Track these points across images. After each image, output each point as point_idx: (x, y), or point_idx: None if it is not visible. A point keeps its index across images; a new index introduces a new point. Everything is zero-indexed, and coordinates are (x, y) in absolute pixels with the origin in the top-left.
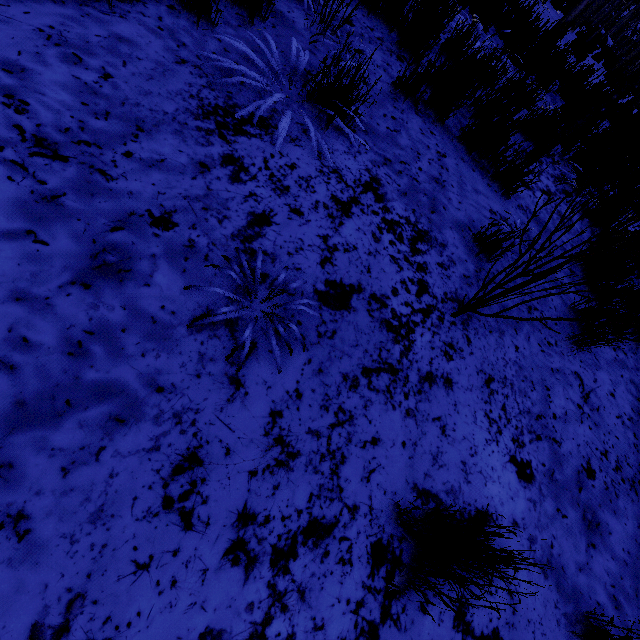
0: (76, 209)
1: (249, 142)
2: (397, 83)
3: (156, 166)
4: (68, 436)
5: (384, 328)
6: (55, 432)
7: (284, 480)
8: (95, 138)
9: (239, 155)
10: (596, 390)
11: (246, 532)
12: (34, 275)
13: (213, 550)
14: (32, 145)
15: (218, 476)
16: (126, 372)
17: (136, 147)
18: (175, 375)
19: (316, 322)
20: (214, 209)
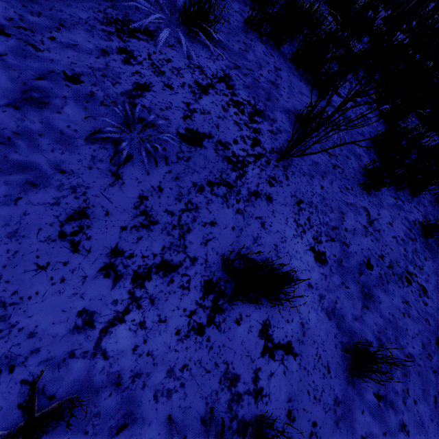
0: (13, 64)
1: (138, 43)
2: (247, 21)
3: (71, 47)
4: None
5: (226, 161)
6: None
7: (145, 235)
8: (30, 26)
9: (131, 49)
10: (379, 220)
11: (116, 260)
12: None
13: (92, 266)
14: None
15: (99, 226)
16: (40, 159)
17: (58, 35)
18: (74, 165)
19: (177, 150)
20: (110, 77)
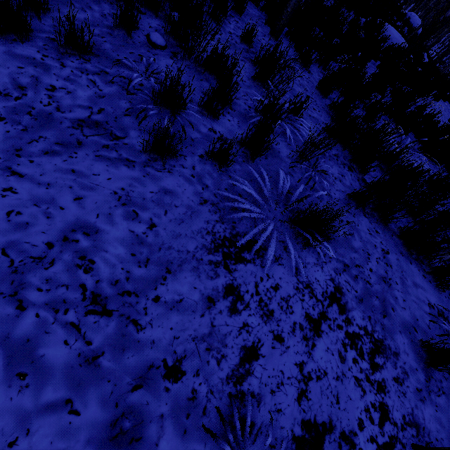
0: (109, 369)
1: (245, 268)
2: (351, 195)
3: (175, 307)
4: None
5: None
6: None
7: None
8: (135, 286)
9: (237, 283)
10: None
11: None
12: None
13: None
14: (89, 302)
15: None
16: None
17: (163, 290)
18: None
19: None
20: (215, 348)
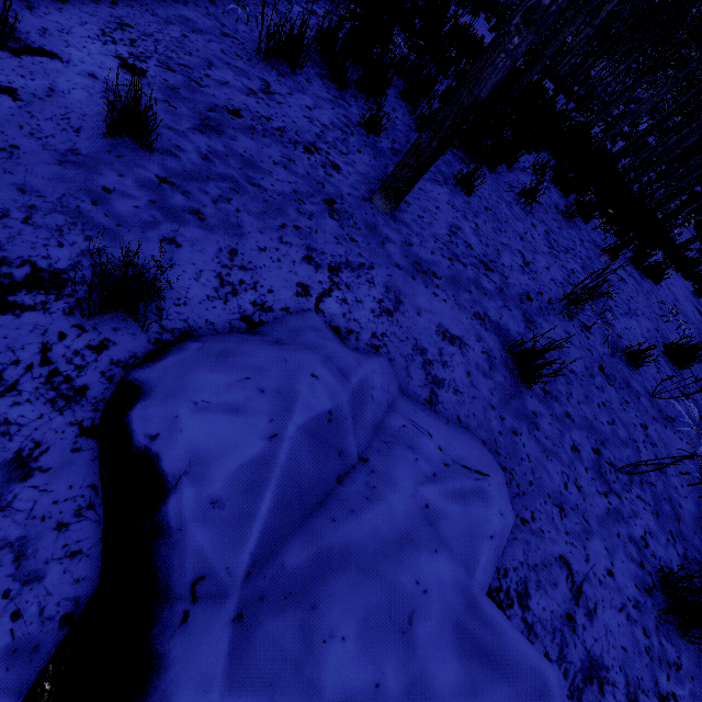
0: None
1: None
2: None
3: None
4: None
5: None
6: None
7: None
8: None
9: None
10: (287, 97)
11: None
12: None
13: None
14: None
15: None
16: None
17: None
18: None
19: None
20: None
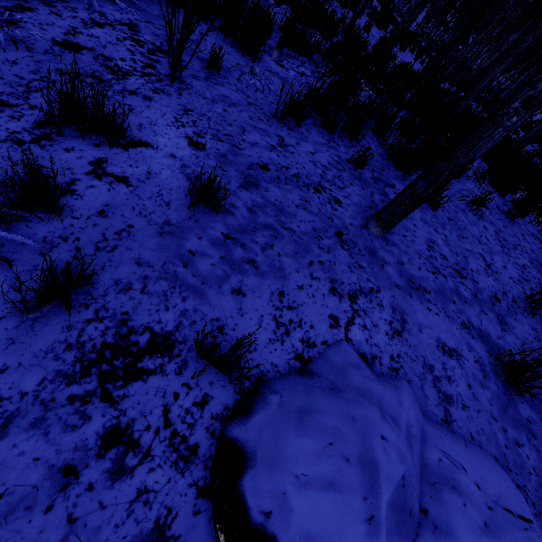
0: None
1: None
2: None
3: None
4: None
5: (104, 67)
6: None
7: None
8: None
9: None
10: (296, 147)
11: None
12: None
13: None
14: None
15: None
16: None
17: None
18: None
19: (47, 48)
20: None
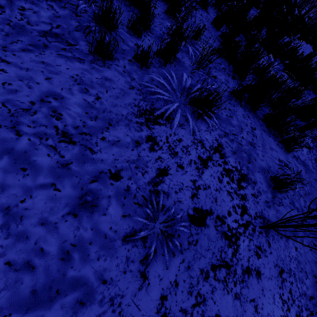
0: (76, 170)
1: (160, 128)
2: (232, 92)
3: (115, 144)
4: (54, 314)
5: (223, 237)
6: (48, 312)
7: None
8: (89, 130)
9: (154, 135)
10: None
11: None
12: (51, 209)
13: None
14: (61, 136)
15: None
16: (88, 270)
17: (107, 134)
18: (113, 272)
19: (187, 235)
20: (140, 167)
